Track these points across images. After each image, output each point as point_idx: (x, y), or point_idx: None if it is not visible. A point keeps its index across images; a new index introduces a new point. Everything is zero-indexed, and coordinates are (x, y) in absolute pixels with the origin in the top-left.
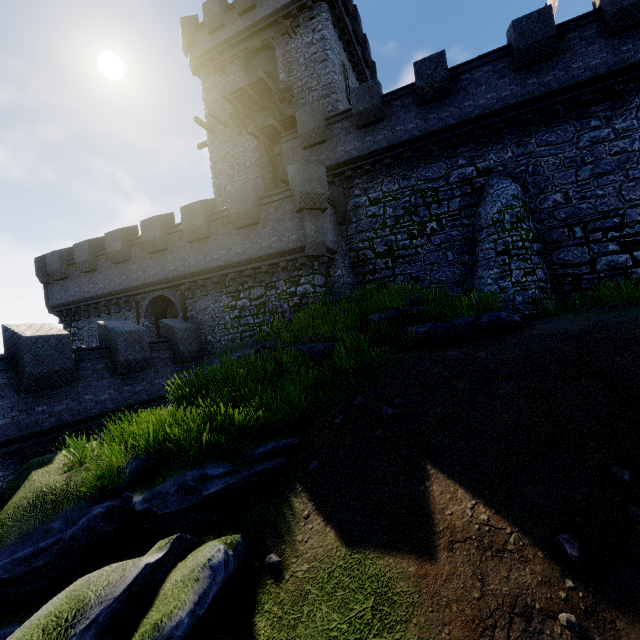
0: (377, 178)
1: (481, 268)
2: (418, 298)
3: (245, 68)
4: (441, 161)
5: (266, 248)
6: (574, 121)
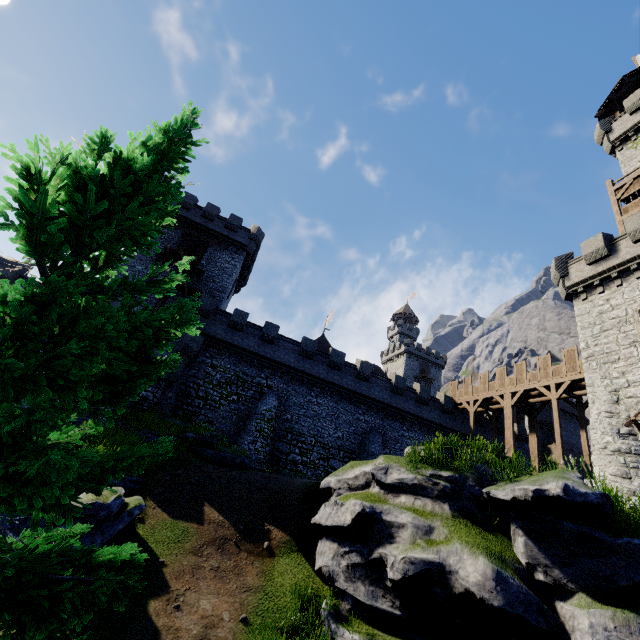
0: (222, 355)
1: (246, 433)
2: (215, 435)
3: (184, 236)
4: (255, 369)
5: None
6: (308, 388)
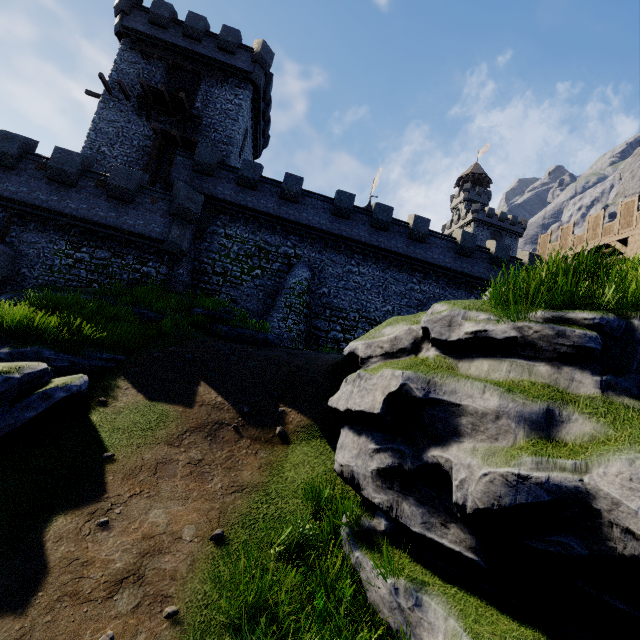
0: (237, 223)
1: (274, 311)
2: (230, 311)
3: (169, 71)
4: (279, 236)
5: (130, 225)
6: (346, 256)
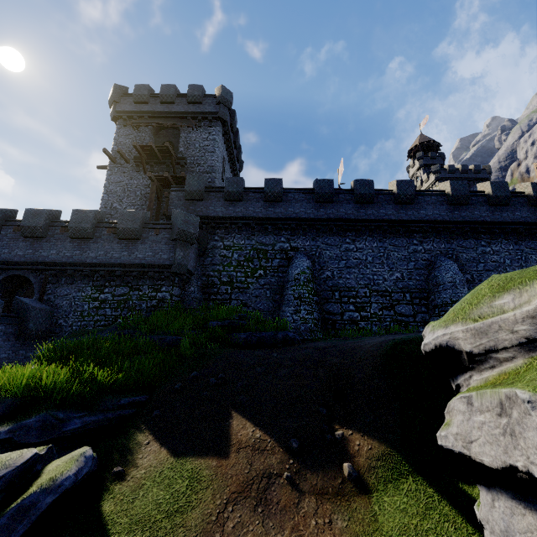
0: (232, 233)
1: (285, 305)
2: (244, 316)
3: (155, 133)
4: (272, 235)
5: (140, 259)
6: (339, 236)
